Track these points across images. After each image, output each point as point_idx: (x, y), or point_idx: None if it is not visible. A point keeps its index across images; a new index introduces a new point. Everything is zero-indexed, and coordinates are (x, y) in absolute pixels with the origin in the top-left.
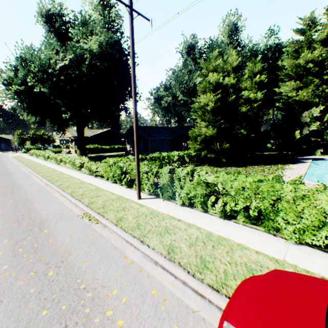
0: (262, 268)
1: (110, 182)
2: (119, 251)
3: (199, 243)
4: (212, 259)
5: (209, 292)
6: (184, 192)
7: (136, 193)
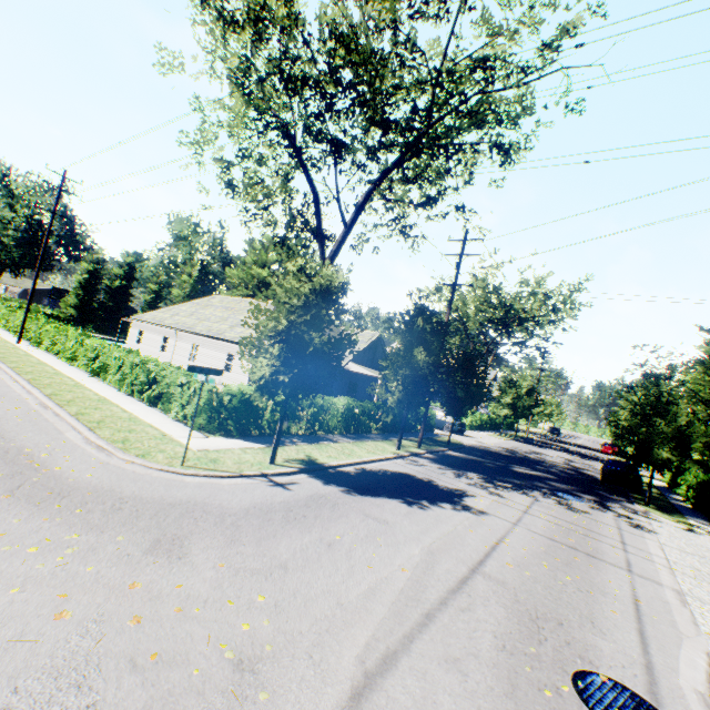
0: None
1: None
2: None
3: None
4: None
5: None
6: None
7: None
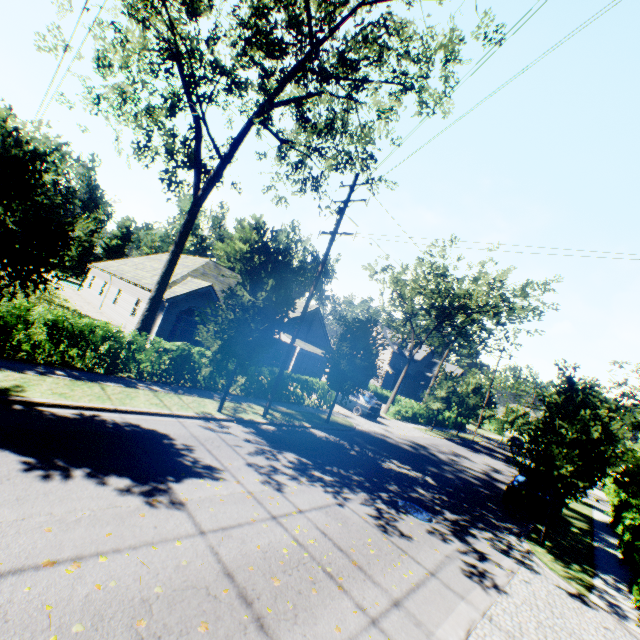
0: None
1: None
2: None
3: None
4: None
5: None
6: None
7: None
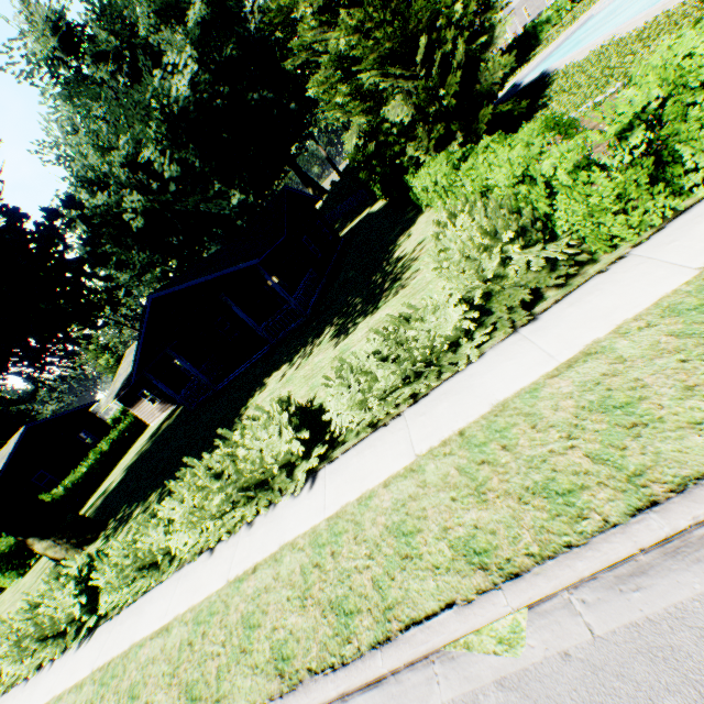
0: None
1: None
2: None
3: None
4: None
5: None
6: None
7: None
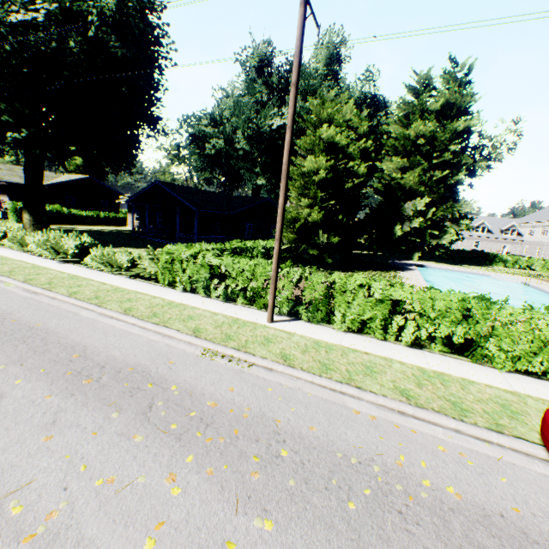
0: (508, 402)
1: (178, 291)
2: (339, 405)
3: (424, 382)
4: (458, 399)
5: (496, 435)
6: (355, 313)
7: (252, 312)
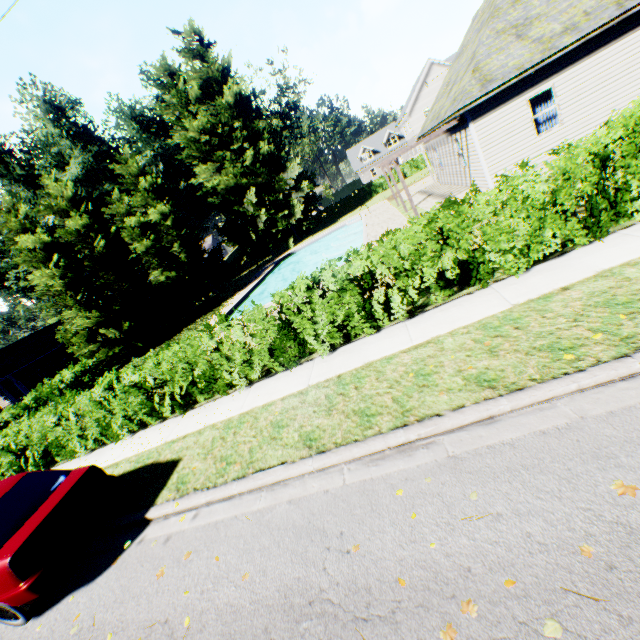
0: None
1: None
2: None
3: None
4: None
5: None
6: None
7: None
